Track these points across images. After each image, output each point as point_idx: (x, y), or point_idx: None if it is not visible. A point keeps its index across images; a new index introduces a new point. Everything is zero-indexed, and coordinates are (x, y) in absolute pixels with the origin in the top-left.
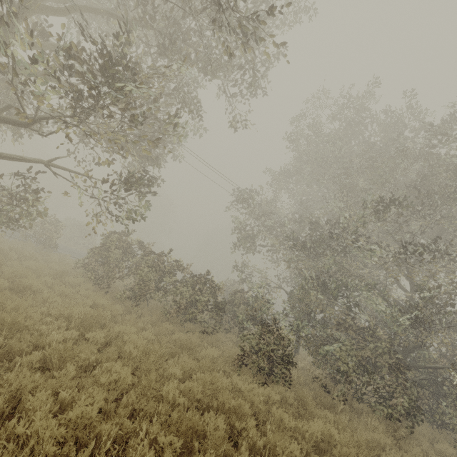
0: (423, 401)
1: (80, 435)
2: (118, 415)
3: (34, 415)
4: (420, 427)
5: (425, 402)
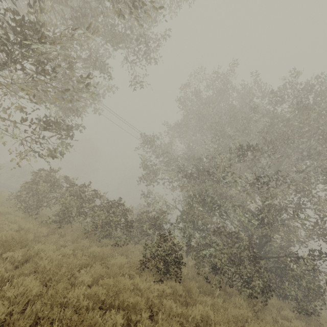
0: (272, 281)
1: None
2: (18, 325)
3: None
4: (271, 300)
5: (274, 282)
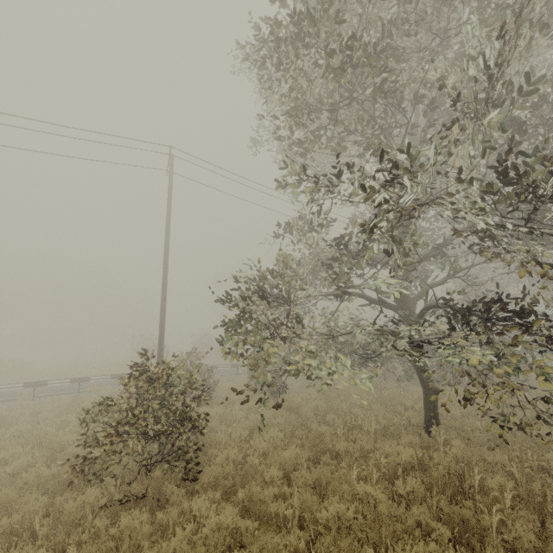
0: None
1: None
2: None
3: None
4: None
5: None
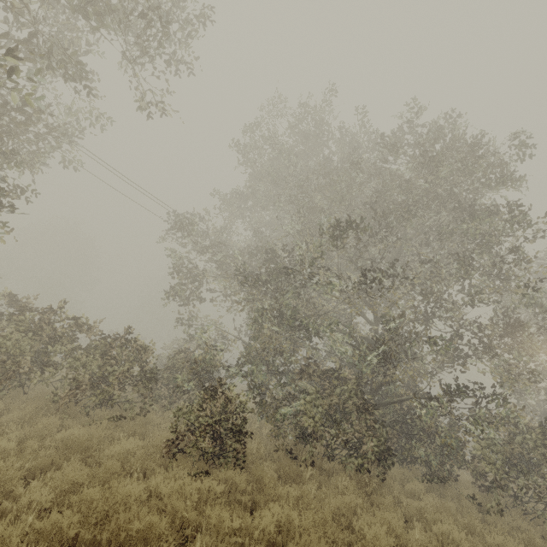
0: (392, 441)
1: None
2: None
3: None
4: (391, 470)
5: (395, 441)
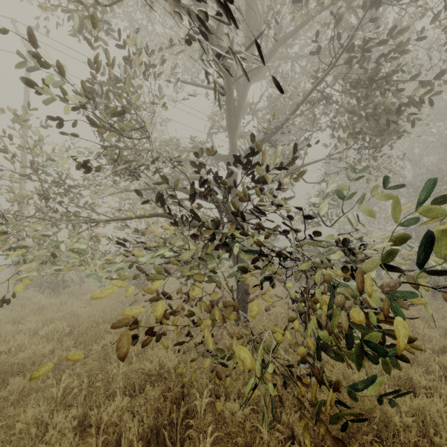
0: None
1: None
2: None
3: None
4: None
5: None
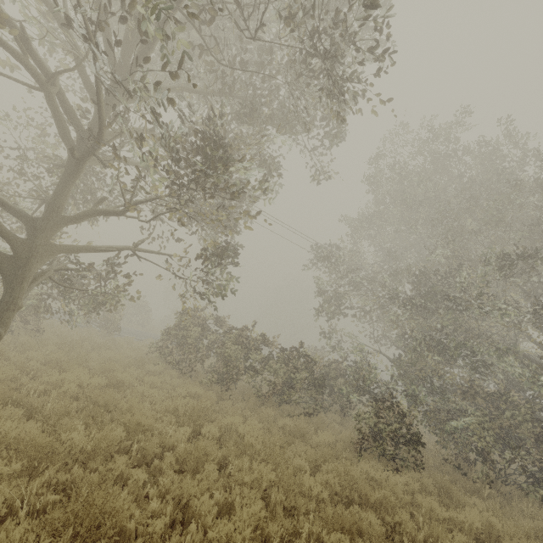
0: None
1: (253, 538)
2: (277, 514)
3: (204, 520)
4: None
5: None
